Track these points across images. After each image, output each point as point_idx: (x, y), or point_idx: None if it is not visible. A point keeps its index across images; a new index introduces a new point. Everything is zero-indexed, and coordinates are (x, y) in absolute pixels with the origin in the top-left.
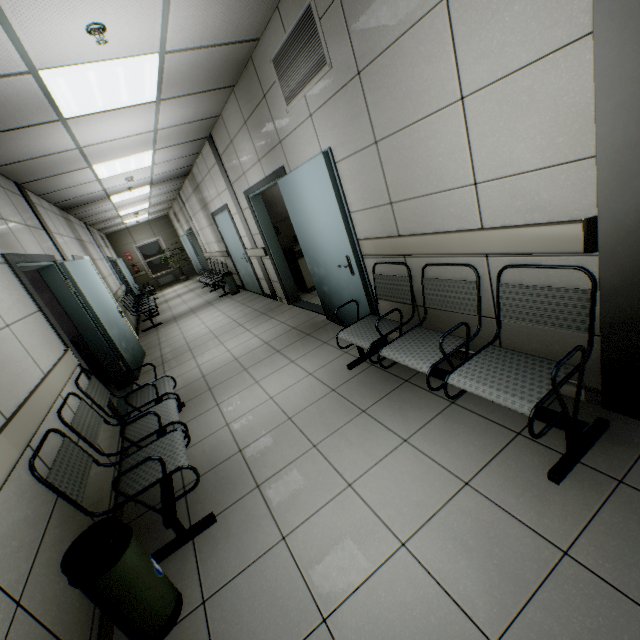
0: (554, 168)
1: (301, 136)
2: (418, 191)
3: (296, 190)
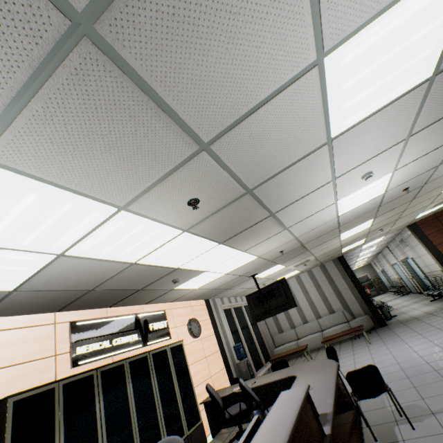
0: (435, 264)
1: (407, 253)
2: (427, 264)
3: (410, 262)
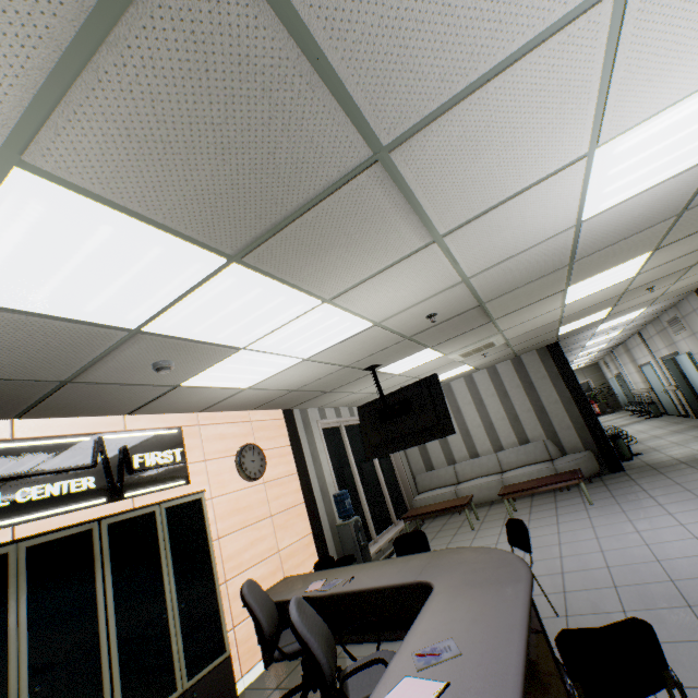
0: None
1: (681, 343)
2: None
3: (681, 362)
